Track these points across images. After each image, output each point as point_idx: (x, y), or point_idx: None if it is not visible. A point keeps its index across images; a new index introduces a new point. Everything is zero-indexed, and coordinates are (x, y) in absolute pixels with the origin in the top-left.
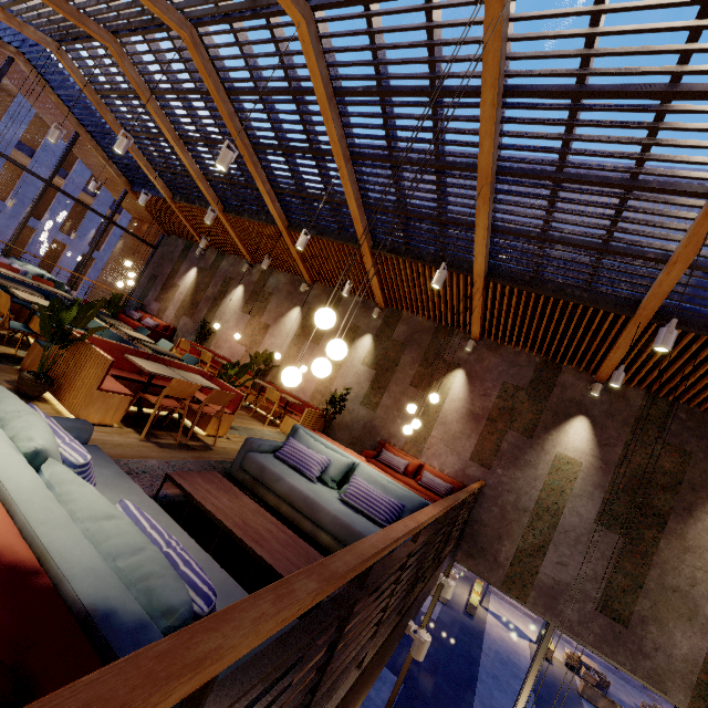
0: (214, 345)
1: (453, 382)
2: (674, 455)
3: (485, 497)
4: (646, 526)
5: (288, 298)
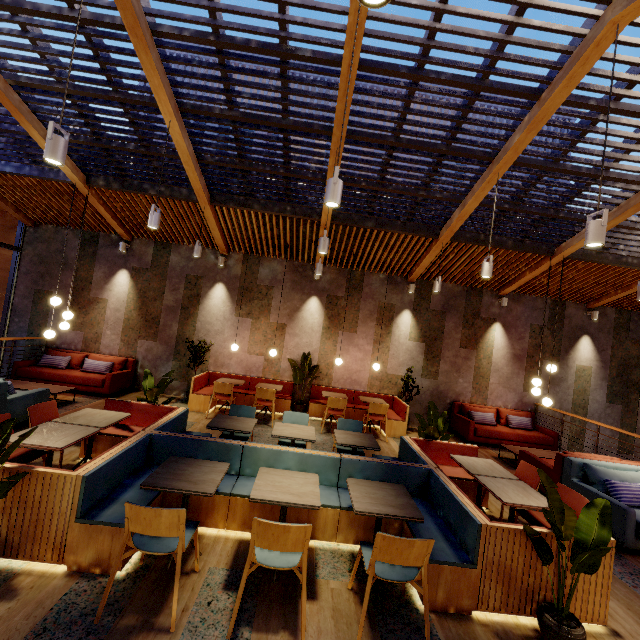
0: (213, 365)
1: (494, 335)
2: (636, 345)
3: (540, 413)
4: (631, 393)
5: (296, 288)
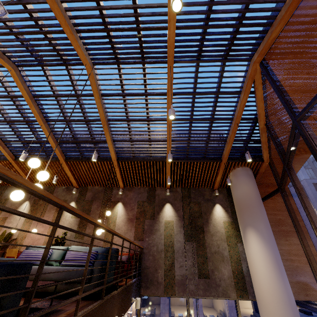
0: None
1: (118, 209)
2: (196, 205)
3: (145, 254)
4: (199, 233)
5: None
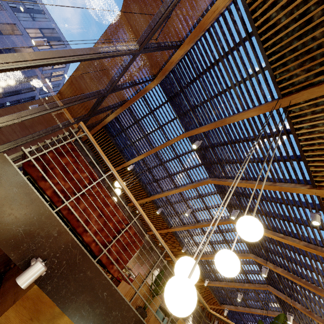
0: None
1: None
2: None
3: None
4: None
5: None
